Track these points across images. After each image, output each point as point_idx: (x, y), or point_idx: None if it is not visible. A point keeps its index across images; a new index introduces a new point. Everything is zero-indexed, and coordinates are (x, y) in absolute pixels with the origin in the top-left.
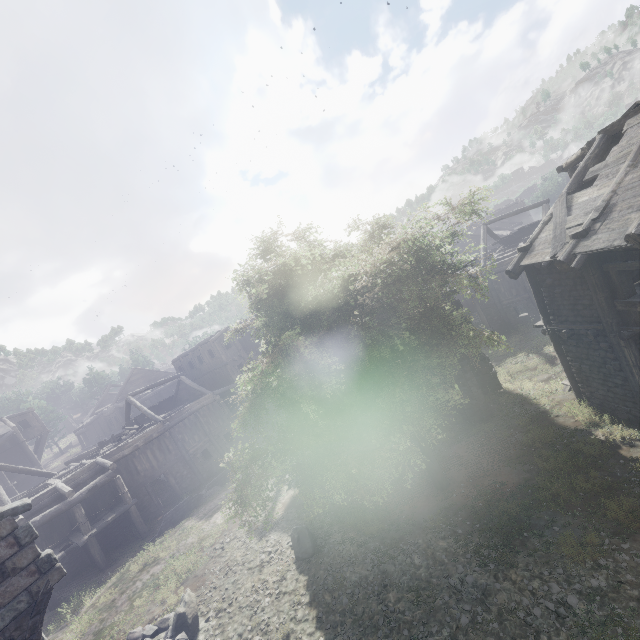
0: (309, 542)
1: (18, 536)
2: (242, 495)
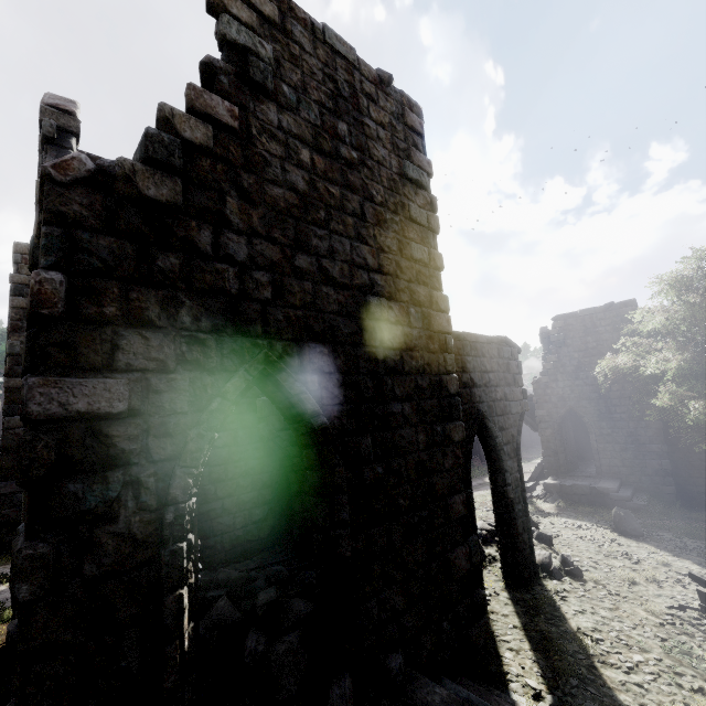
0: (638, 524)
1: (518, 365)
2: (701, 409)
